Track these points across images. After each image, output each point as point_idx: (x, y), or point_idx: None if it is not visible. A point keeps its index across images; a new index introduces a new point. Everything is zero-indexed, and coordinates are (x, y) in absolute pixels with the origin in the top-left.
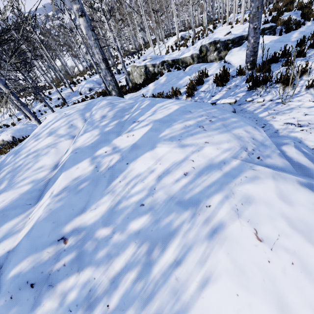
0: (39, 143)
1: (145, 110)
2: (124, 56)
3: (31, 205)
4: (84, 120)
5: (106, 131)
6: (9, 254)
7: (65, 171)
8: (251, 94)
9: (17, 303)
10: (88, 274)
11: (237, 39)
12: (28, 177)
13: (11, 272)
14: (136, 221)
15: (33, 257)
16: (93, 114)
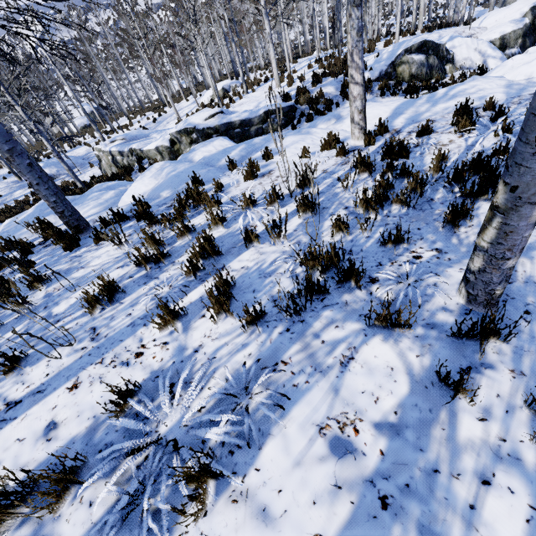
0: None
1: None
2: (140, 113)
3: None
4: None
5: None
6: None
7: None
8: None
9: None
10: None
11: (224, 128)
12: None
13: None
14: None
15: None
16: None
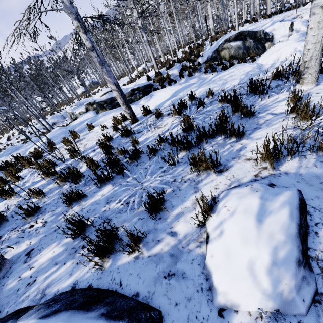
0: None
1: None
2: (105, 84)
3: None
4: None
5: None
6: None
7: None
8: None
9: None
10: None
11: (109, 101)
12: None
13: None
14: None
15: None
16: None
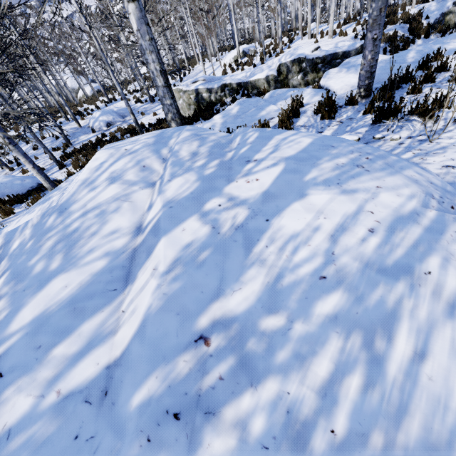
0: (97, 193)
1: (259, 144)
2: None
3: (116, 292)
4: (161, 159)
5: (208, 174)
6: (111, 371)
7: (167, 236)
8: (379, 130)
9: (162, 448)
10: (273, 388)
11: (329, 58)
12: (97, 247)
13: (133, 399)
14: (323, 301)
15: (163, 371)
16: (176, 150)
